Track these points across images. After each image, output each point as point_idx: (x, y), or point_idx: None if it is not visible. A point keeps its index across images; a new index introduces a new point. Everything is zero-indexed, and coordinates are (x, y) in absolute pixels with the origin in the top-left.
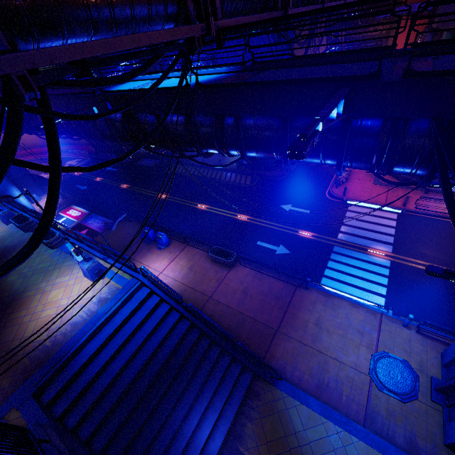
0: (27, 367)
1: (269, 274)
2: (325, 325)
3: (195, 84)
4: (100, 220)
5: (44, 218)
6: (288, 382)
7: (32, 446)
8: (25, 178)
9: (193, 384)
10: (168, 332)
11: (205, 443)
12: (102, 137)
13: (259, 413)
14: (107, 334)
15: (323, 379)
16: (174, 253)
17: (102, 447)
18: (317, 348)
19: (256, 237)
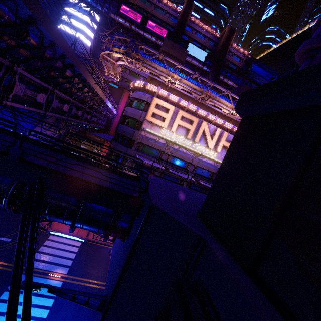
0: None
1: None
2: None
3: None
4: None
5: None
6: None
7: None
8: None
9: None
10: None
11: None
12: None
13: None
14: None
15: None
16: None
17: None
18: None
19: None
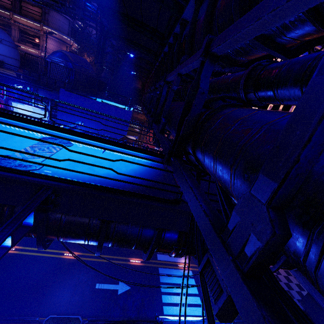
0: None
1: None
2: None
3: None
4: None
5: None
6: None
7: None
8: None
9: None
10: None
11: None
12: None
13: None
14: None
15: None
16: None
17: None
18: None
19: (93, 279)
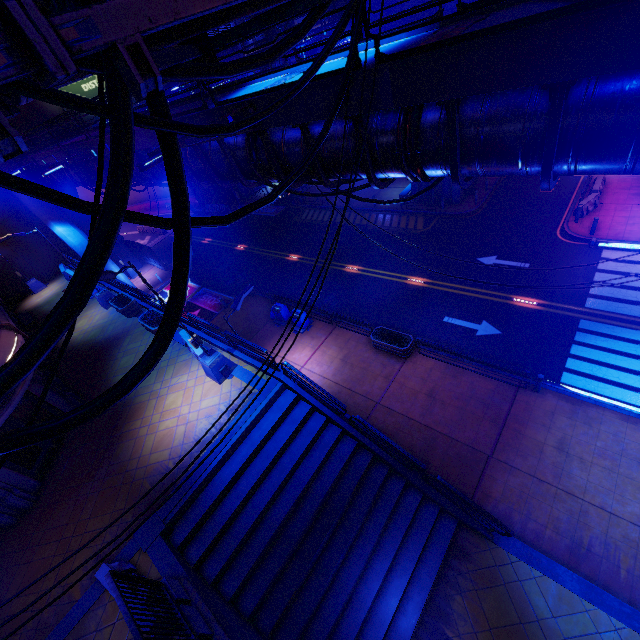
0: (150, 496)
1: (469, 368)
2: (575, 450)
3: (377, 54)
4: (214, 296)
5: (171, 304)
6: (518, 539)
7: (170, 608)
8: (119, 247)
9: (367, 531)
10: (326, 455)
11: (392, 618)
12: (217, 177)
13: (472, 582)
14: (245, 456)
15: (579, 540)
16: (318, 339)
17: (252, 610)
18: (564, 487)
19: (441, 311)
